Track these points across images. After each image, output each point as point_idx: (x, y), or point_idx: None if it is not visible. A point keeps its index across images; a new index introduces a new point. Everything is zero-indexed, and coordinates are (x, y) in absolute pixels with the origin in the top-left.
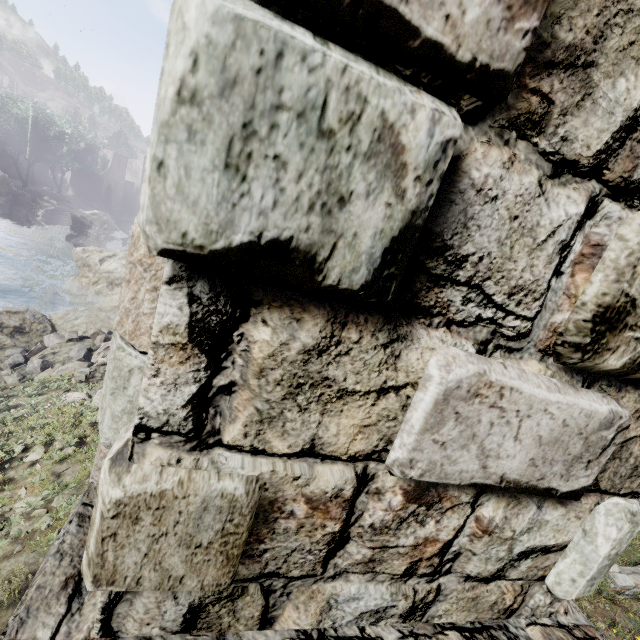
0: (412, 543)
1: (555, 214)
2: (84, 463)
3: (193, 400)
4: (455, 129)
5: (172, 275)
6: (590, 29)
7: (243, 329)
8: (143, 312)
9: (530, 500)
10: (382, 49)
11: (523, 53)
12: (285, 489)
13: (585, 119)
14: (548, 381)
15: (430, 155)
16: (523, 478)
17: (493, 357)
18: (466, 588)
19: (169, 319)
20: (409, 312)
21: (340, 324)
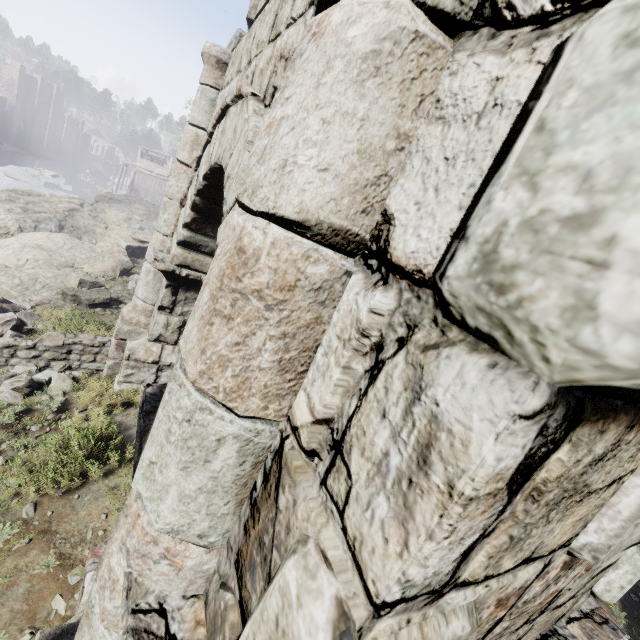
0: (541, 600)
1: None
2: (4, 479)
3: (466, 550)
4: None
5: (540, 404)
6: None
7: (559, 454)
8: (259, 366)
9: None
10: None
11: None
12: (487, 601)
13: None
14: None
15: None
16: None
17: None
18: (549, 615)
19: (502, 463)
20: None
21: (631, 427)
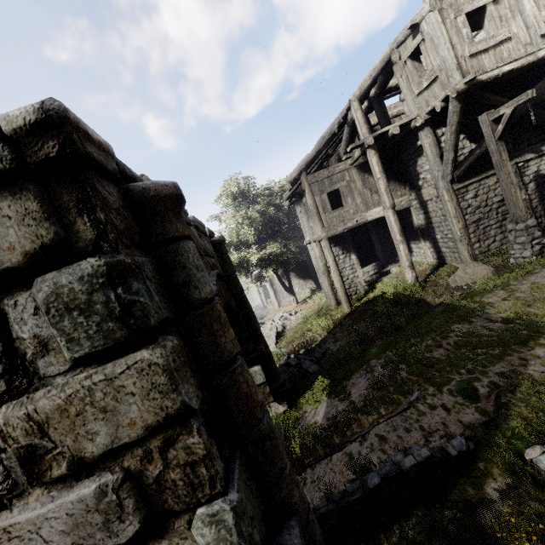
0: None
1: None
2: None
3: None
4: None
5: None
6: None
7: None
8: None
9: None
10: None
11: None
12: None
13: None
14: (47, 497)
15: None
16: None
17: (3, 510)
18: None
19: None
20: None
21: None
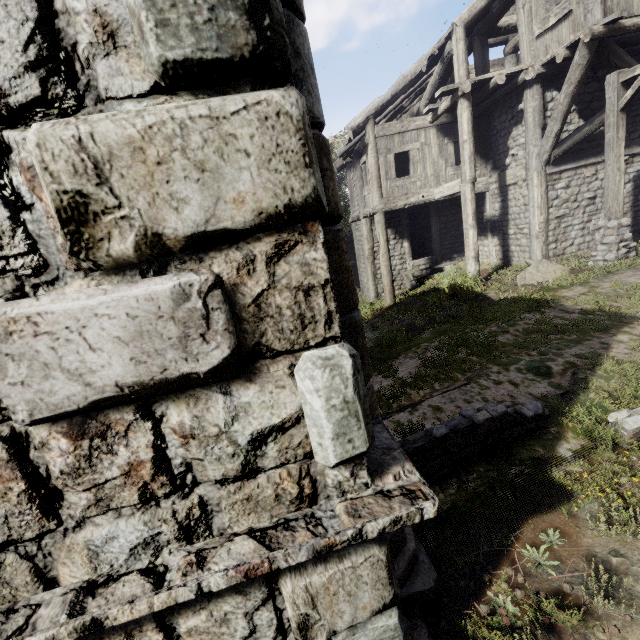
0: (117, 473)
1: None
2: None
3: None
4: None
5: None
6: None
7: None
8: None
9: (206, 392)
10: None
11: None
12: None
13: None
14: (95, 290)
15: None
16: (143, 377)
17: (23, 297)
18: (225, 493)
19: None
20: None
21: None
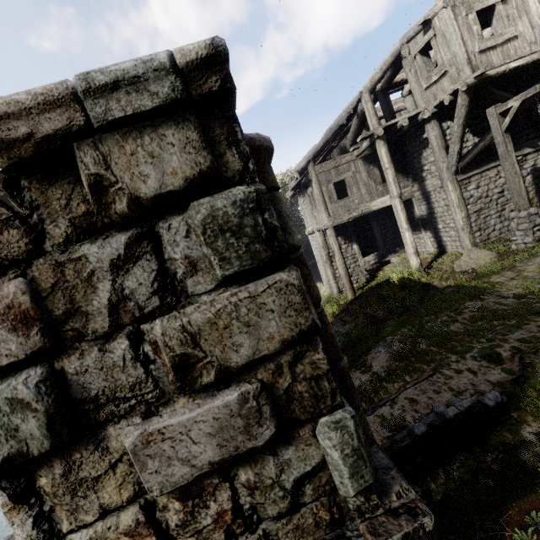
0: (210, 521)
1: (118, 353)
2: None
3: (35, 524)
4: (36, 379)
5: None
6: (65, 304)
7: (32, 485)
8: None
9: (261, 456)
10: (1, 373)
11: (42, 337)
12: (110, 535)
13: (94, 322)
14: (192, 405)
15: (35, 392)
16: (225, 455)
17: (153, 416)
18: (281, 525)
19: (2, 501)
20: (93, 430)
21: (68, 456)
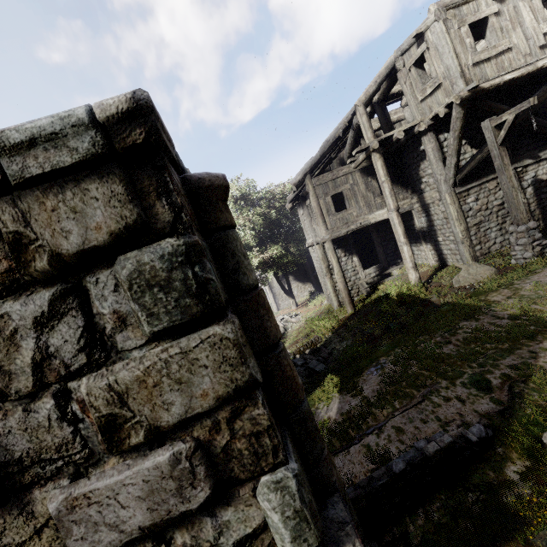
0: None
1: (43, 413)
2: None
3: None
4: None
5: None
6: None
7: None
8: None
9: (198, 518)
10: None
11: None
12: None
13: (17, 381)
14: (122, 466)
15: None
16: (156, 520)
17: (80, 478)
18: None
19: None
20: (16, 494)
21: None
